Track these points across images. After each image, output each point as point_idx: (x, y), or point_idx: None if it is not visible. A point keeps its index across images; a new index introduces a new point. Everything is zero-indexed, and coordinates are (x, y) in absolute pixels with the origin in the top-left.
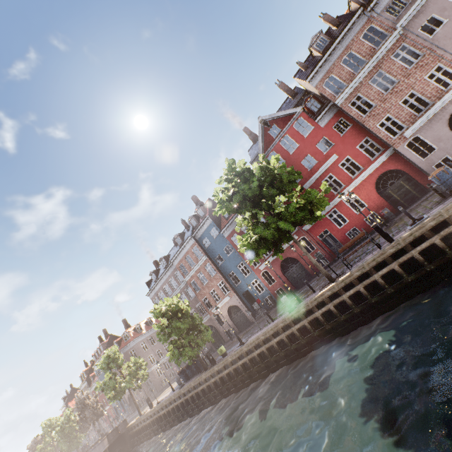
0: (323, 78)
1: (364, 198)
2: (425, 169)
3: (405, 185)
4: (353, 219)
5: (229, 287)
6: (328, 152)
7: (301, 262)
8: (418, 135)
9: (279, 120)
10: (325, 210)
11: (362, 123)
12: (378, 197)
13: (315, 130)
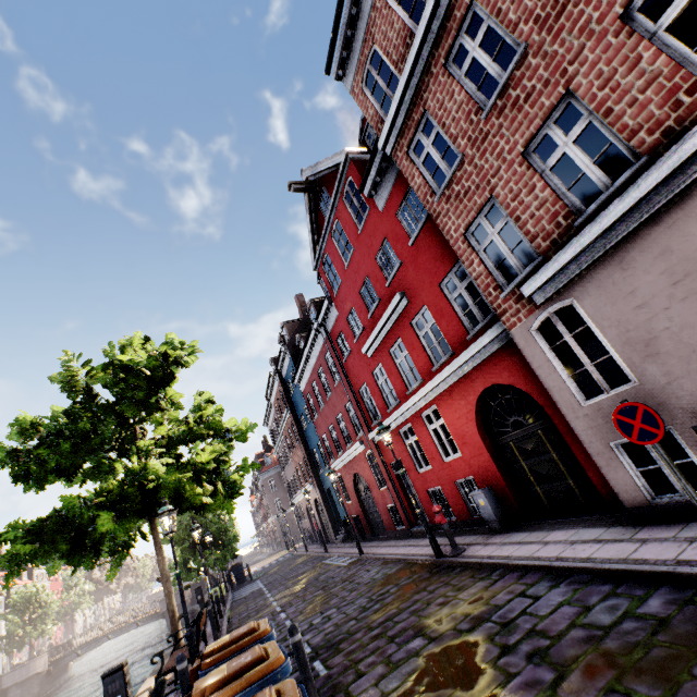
0: (360, 59)
1: (454, 432)
2: (585, 439)
3: (549, 447)
4: (437, 468)
5: (311, 471)
6: (393, 281)
7: (372, 495)
8: (574, 304)
9: (329, 178)
10: (396, 420)
11: (434, 220)
12: (480, 446)
13: (371, 216)
